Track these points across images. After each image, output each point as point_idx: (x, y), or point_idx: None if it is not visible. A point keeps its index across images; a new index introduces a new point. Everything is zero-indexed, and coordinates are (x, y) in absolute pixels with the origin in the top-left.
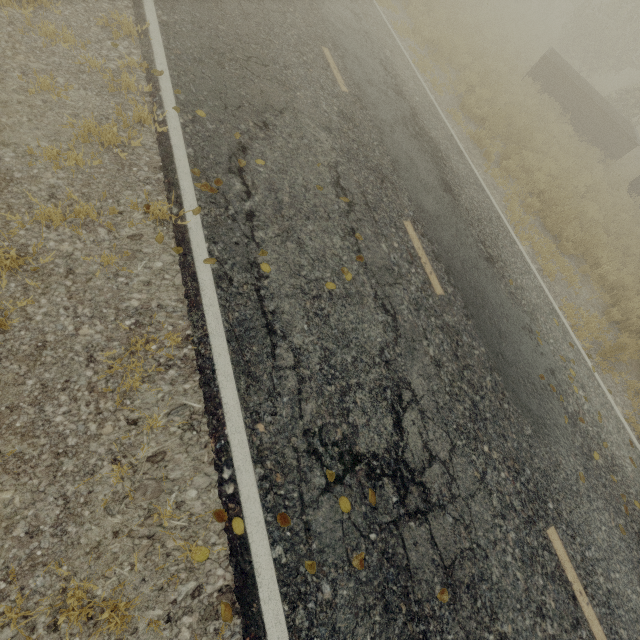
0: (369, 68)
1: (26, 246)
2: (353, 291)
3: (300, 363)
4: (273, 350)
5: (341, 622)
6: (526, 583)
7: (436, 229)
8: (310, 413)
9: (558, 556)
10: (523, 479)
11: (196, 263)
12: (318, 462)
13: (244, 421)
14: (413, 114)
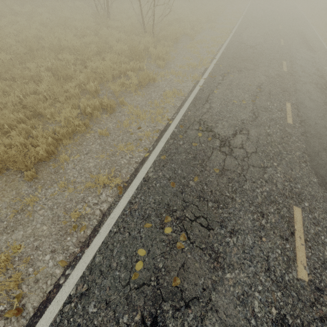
0: (306, 69)
1: (166, 75)
2: (243, 106)
3: (210, 109)
4: (204, 104)
5: (180, 149)
6: (261, 202)
7: (306, 110)
8: (205, 117)
9: (294, 216)
10: (292, 185)
11: (197, 86)
12: (199, 125)
13: (186, 110)
14: (326, 83)
